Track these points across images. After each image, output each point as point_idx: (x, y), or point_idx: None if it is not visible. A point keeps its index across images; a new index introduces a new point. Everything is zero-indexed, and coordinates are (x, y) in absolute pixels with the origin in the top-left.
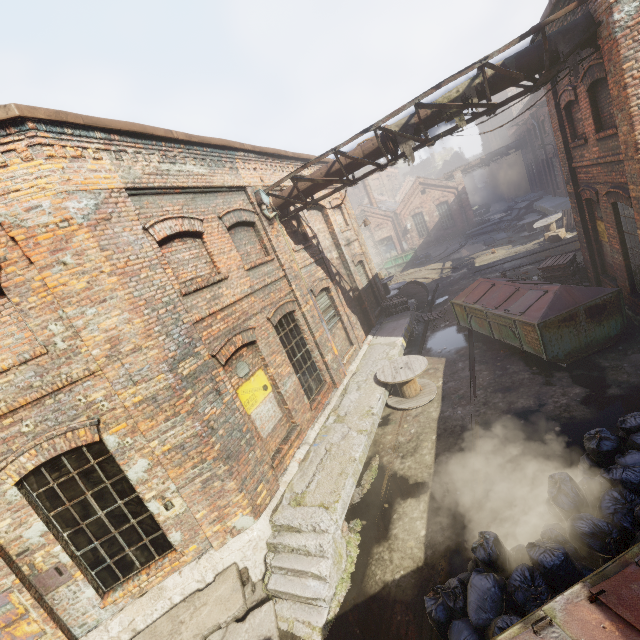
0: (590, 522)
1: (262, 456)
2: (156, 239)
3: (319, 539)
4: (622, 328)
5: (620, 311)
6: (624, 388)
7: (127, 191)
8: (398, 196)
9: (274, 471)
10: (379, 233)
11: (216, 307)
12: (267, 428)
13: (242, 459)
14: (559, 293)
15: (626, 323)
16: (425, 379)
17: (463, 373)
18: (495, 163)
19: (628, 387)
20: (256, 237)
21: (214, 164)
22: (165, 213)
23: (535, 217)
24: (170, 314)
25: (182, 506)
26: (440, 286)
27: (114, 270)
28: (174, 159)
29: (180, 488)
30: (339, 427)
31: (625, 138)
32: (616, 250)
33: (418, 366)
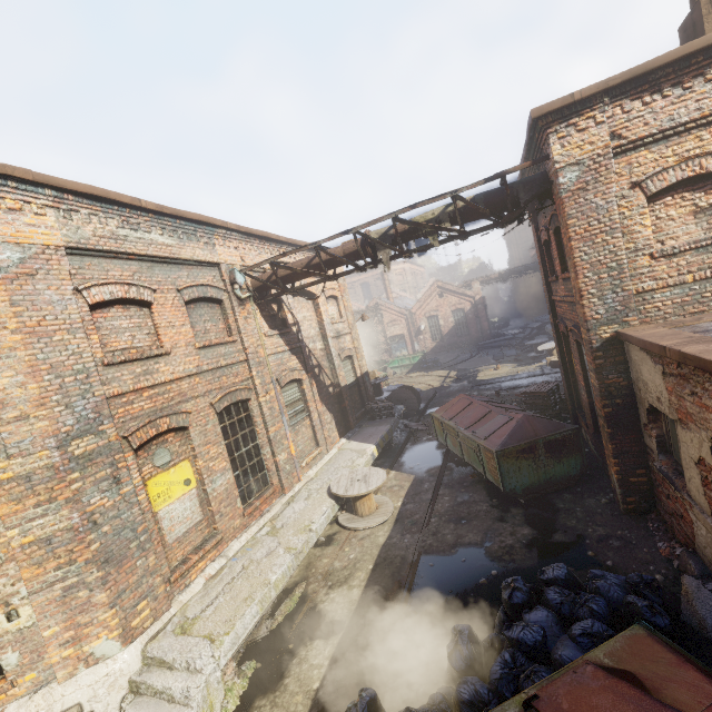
0: (473, 687)
1: (156, 565)
2: (89, 302)
3: (189, 681)
4: (582, 468)
5: (580, 450)
6: (569, 535)
7: (68, 250)
8: (420, 295)
9: (171, 586)
10: (392, 329)
11: (145, 383)
12: (177, 531)
13: (126, 566)
14: (521, 422)
15: (586, 463)
16: (385, 496)
17: (426, 495)
18: (518, 279)
19: (573, 534)
20: (221, 315)
21: (187, 237)
22: (110, 277)
23: (543, 339)
24: (79, 384)
25: (30, 618)
26: (437, 395)
27: (21, 328)
28: (137, 226)
29: (32, 593)
30: (269, 541)
31: (574, 283)
32: (582, 386)
33: (375, 480)
